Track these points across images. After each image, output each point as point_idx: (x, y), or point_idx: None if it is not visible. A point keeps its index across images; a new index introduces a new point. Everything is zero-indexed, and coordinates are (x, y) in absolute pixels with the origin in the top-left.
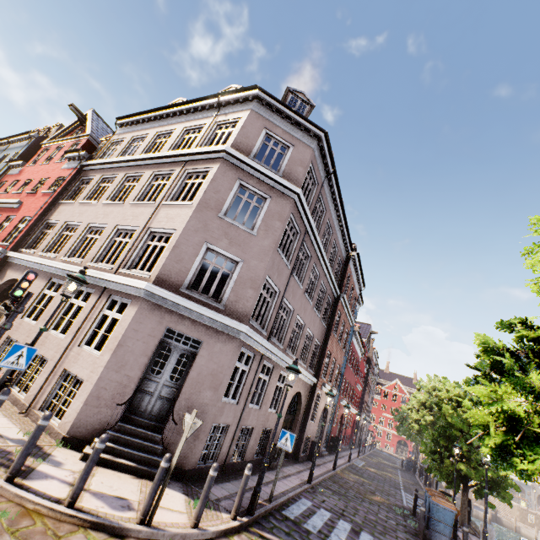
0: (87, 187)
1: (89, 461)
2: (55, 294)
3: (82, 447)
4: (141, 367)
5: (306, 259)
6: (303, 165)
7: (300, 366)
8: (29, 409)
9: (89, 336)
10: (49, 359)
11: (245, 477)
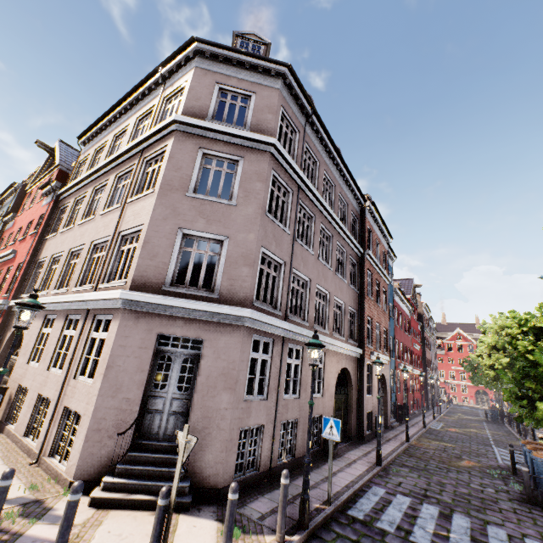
0: (64, 215)
1: (62, 519)
2: (51, 330)
3: (93, 490)
4: (139, 385)
5: (310, 220)
6: (272, 112)
7: (338, 340)
8: (39, 458)
9: (82, 365)
10: (52, 399)
11: (283, 488)
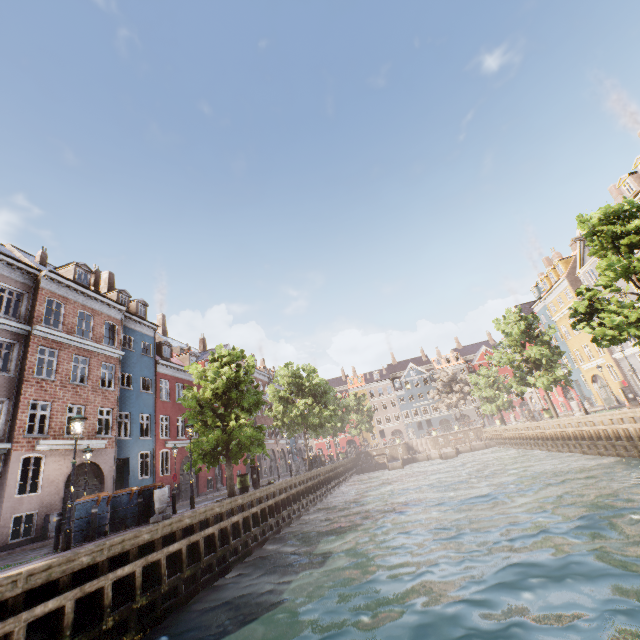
0: None
1: None
2: None
3: None
4: None
5: None
6: None
7: None
8: None
9: None
10: None
11: None
